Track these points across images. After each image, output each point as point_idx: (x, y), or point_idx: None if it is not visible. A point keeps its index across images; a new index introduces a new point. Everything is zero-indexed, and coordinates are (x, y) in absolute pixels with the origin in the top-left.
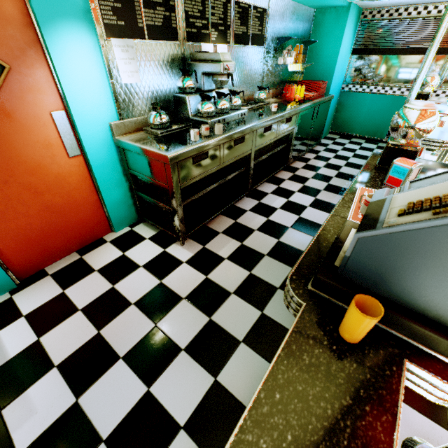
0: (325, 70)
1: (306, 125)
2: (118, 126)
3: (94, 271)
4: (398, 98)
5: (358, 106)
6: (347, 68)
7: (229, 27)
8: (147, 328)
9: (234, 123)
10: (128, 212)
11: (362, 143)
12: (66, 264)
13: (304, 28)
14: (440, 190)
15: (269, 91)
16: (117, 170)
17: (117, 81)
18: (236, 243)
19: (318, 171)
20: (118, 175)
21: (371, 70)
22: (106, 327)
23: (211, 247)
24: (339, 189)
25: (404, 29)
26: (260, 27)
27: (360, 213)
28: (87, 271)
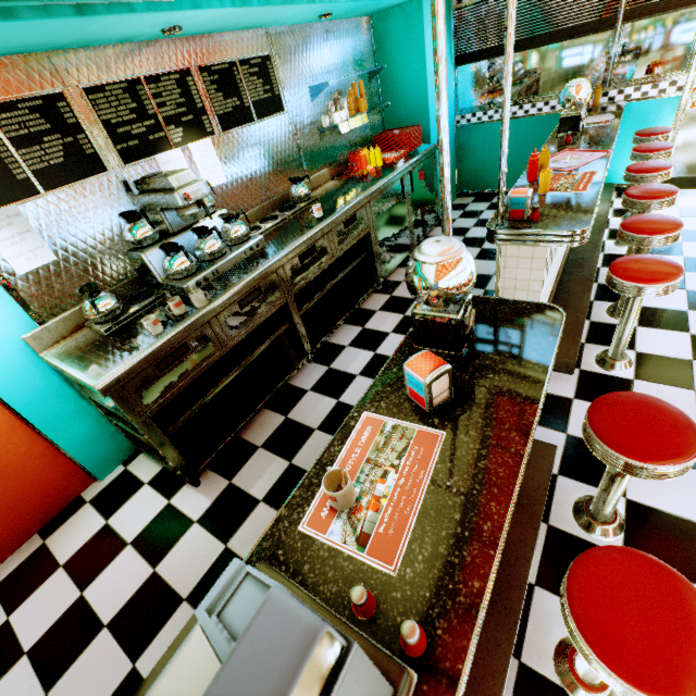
0: (413, 107)
1: (396, 211)
2: (38, 336)
3: (57, 569)
4: (549, 118)
5: (490, 145)
6: (455, 90)
7: (203, 111)
8: (120, 675)
9: (239, 268)
10: (113, 444)
11: None
12: (21, 561)
13: (358, 52)
14: (182, 694)
15: (323, 172)
16: (66, 395)
17: (12, 273)
18: (282, 465)
19: None
20: (72, 401)
21: (493, 83)
22: (58, 683)
23: (240, 481)
24: None
25: (527, 6)
26: (266, 86)
27: (330, 503)
28: (48, 571)
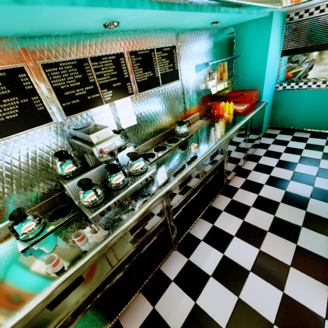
0: (254, 78)
1: (240, 143)
2: None
3: None
4: None
5: (297, 102)
6: (278, 69)
7: (128, 79)
8: None
9: (135, 195)
10: None
11: (307, 138)
12: None
13: (225, 46)
14: None
15: (195, 114)
16: None
17: None
18: None
19: (260, 193)
20: None
21: (306, 67)
22: None
23: None
24: (290, 228)
25: None
26: (170, 64)
27: None
28: None
